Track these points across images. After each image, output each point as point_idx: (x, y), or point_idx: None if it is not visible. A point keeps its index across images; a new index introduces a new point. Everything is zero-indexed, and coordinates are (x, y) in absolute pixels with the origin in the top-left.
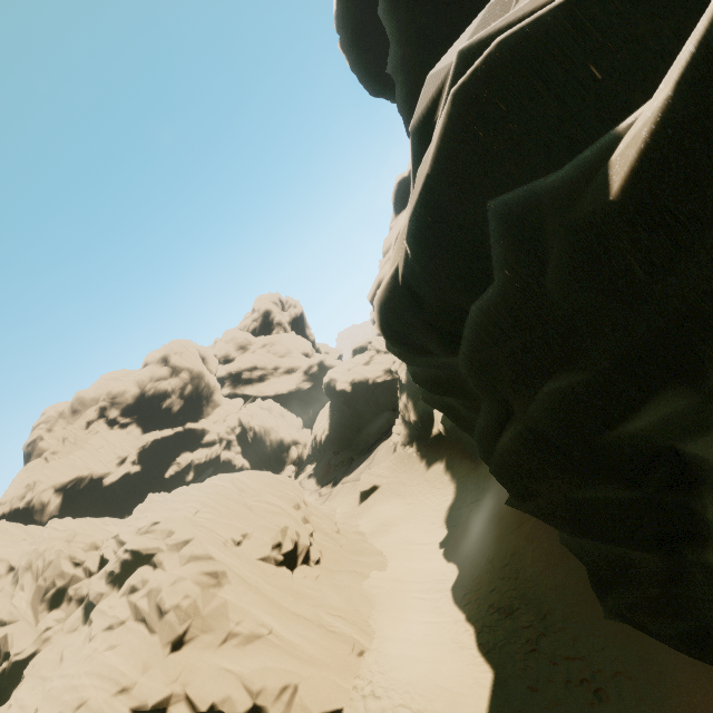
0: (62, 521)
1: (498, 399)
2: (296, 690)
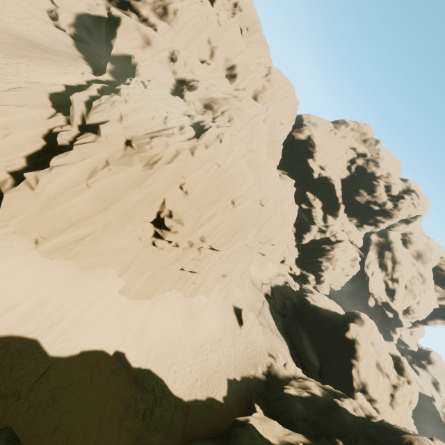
0: (257, 108)
1: None
2: (32, 189)
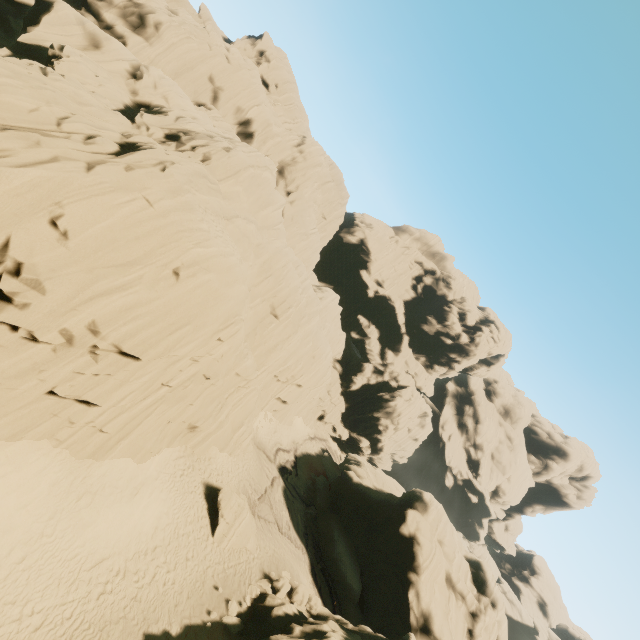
0: (258, 157)
1: None
2: None
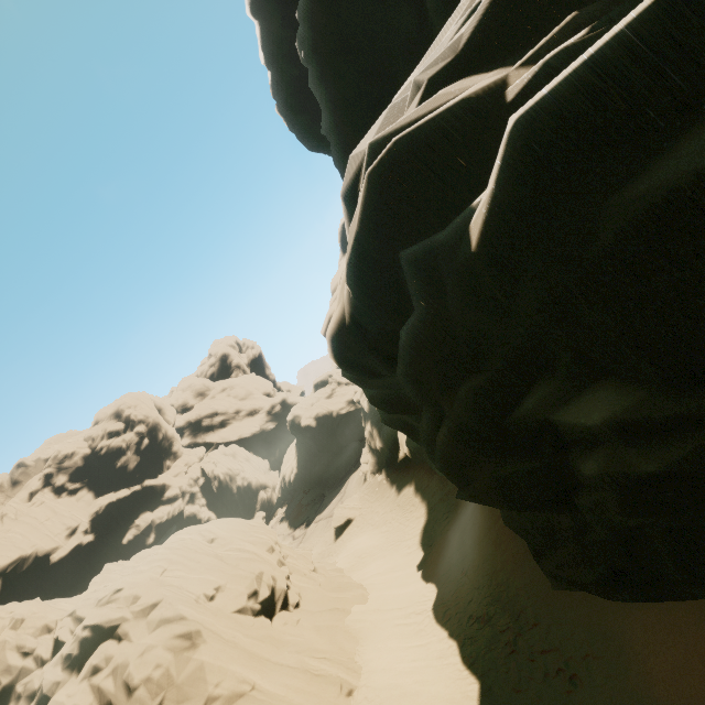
0: (7, 607)
1: (432, 403)
2: None
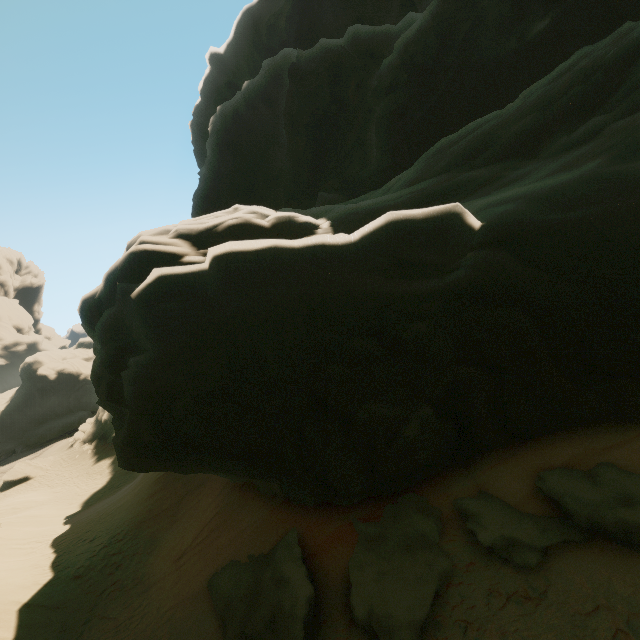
0: None
1: (103, 346)
2: None
